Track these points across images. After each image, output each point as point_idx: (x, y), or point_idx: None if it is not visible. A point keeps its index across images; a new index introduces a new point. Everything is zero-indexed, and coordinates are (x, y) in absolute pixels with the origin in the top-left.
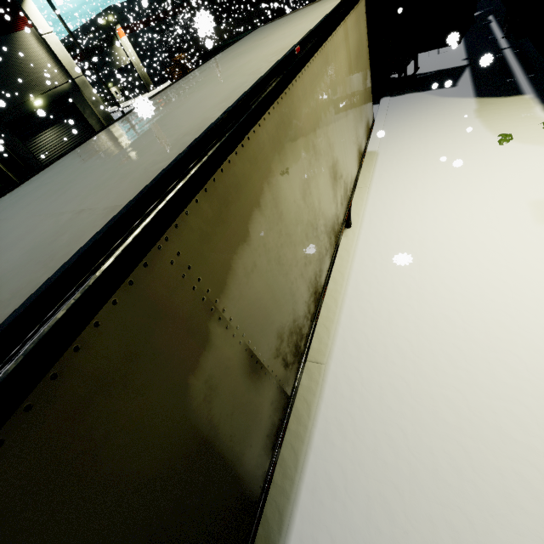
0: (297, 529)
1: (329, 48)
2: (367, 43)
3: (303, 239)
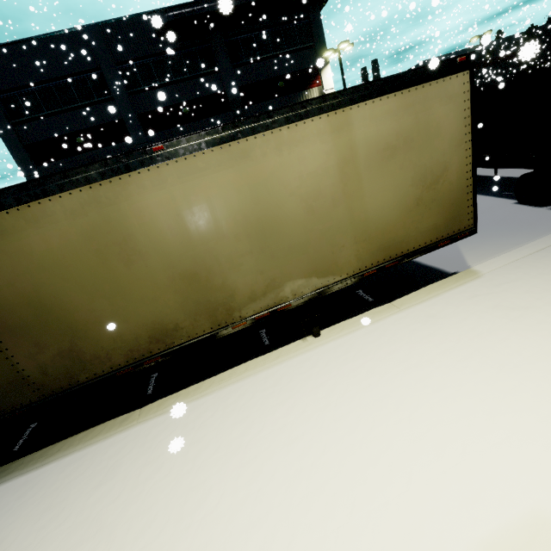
0: (1, 488)
1: (258, 144)
2: (468, 129)
3: (116, 297)
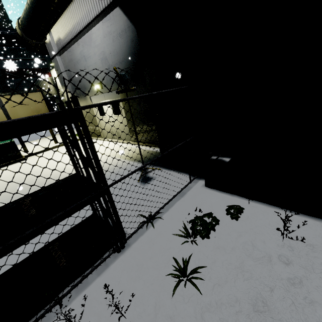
0: None
1: None
2: (44, 102)
3: None
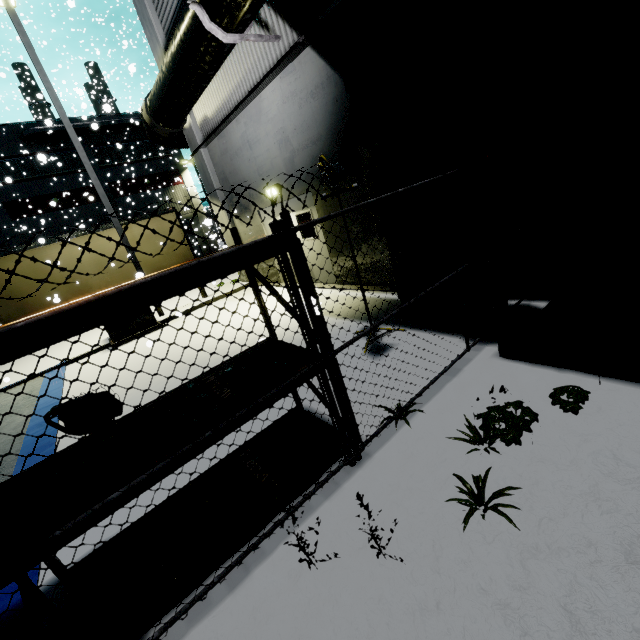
0: None
1: (95, 236)
2: (181, 230)
3: (41, 288)
